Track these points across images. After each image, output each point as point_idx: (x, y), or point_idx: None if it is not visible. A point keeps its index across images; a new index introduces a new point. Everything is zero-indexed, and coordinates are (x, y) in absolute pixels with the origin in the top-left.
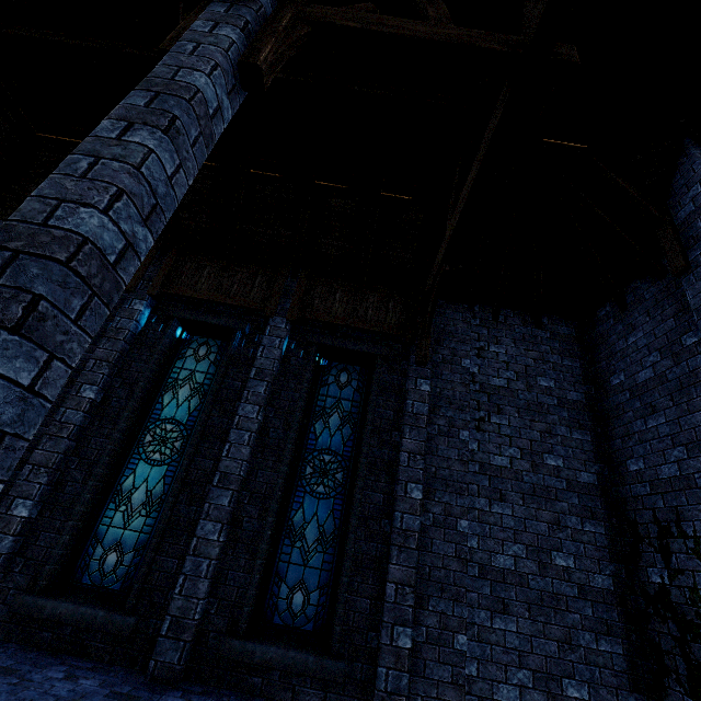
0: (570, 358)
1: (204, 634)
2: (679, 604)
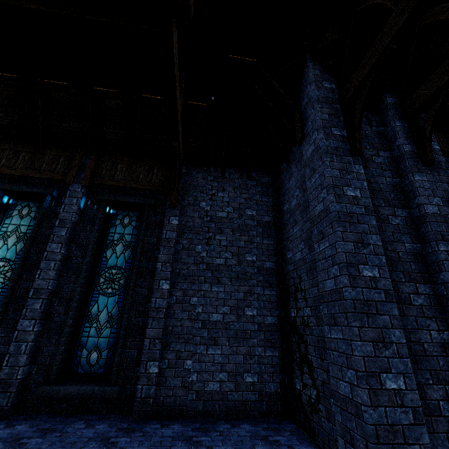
0: (266, 196)
1: (28, 386)
2: (299, 325)
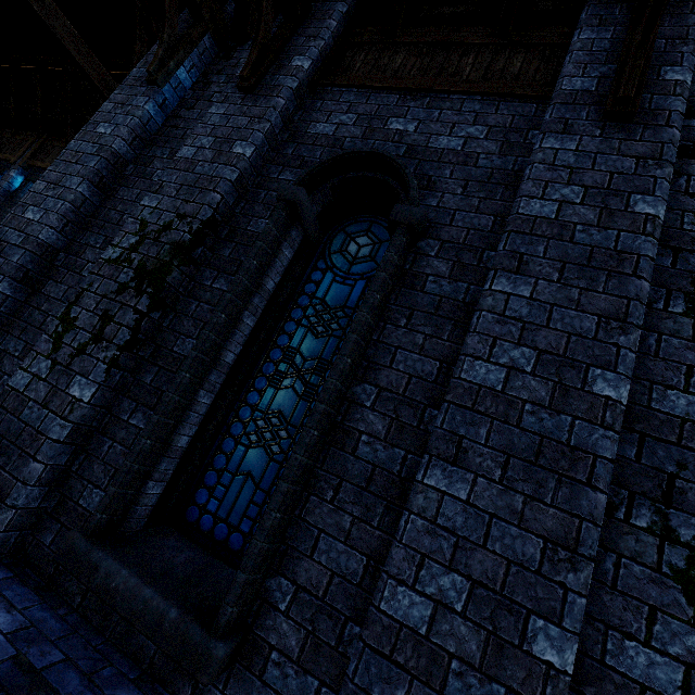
0: None
1: None
2: None
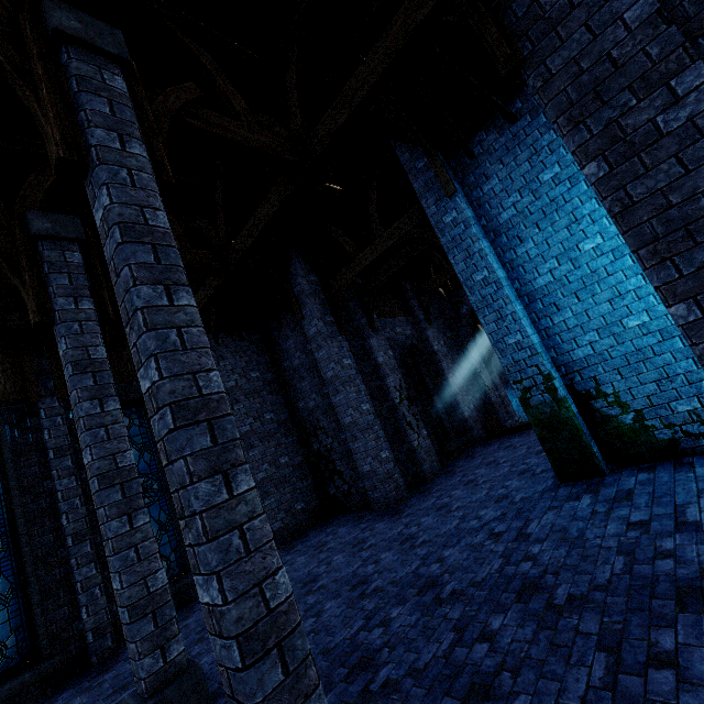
0: (262, 355)
1: (116, 623)
2: (324, 453)
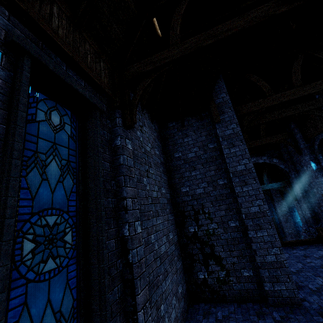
0: (159, 141)
1: None
2: (201, 236)
